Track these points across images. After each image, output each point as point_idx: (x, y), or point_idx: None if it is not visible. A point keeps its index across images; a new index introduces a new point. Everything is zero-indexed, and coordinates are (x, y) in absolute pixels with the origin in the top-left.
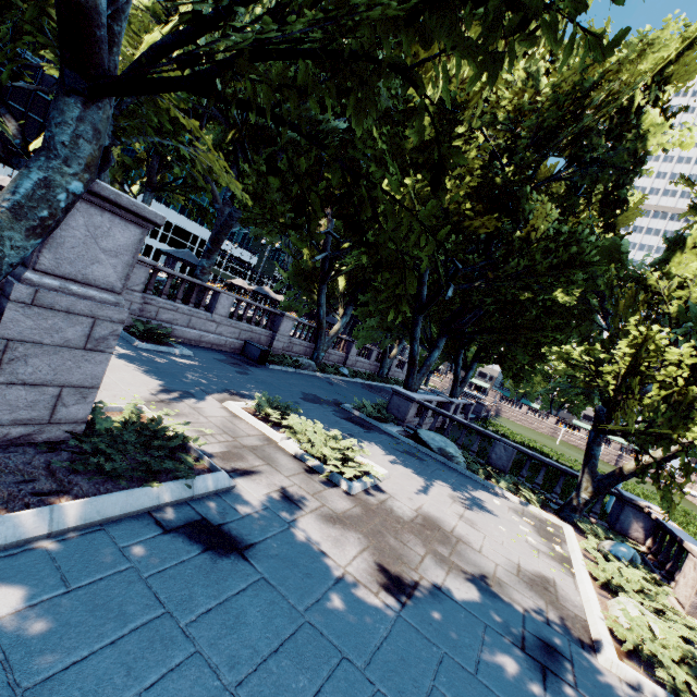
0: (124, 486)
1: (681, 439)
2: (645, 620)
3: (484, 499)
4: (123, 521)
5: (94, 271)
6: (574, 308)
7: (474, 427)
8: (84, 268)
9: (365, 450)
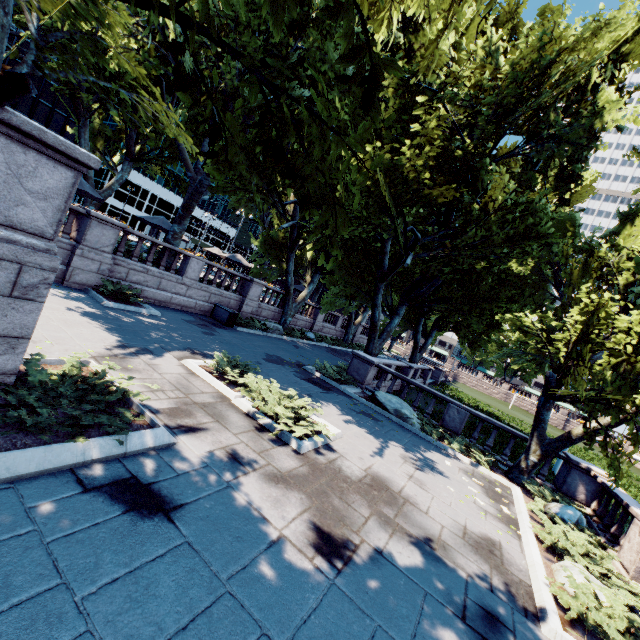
0: (46, 441)
1: (628, 406)
2: (590, 587)
3: (435, 459)
4: (39, 478)
5: (19, 214)
6: (528, 278)
7: (429, 390)
8: (7, 209)
9: (318, 409)
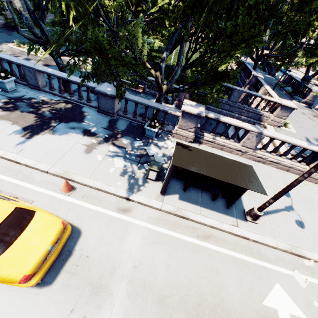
0: None
1: None
2: None
3: None
4: None
5: None
6: None
7: None
8: None
9: None
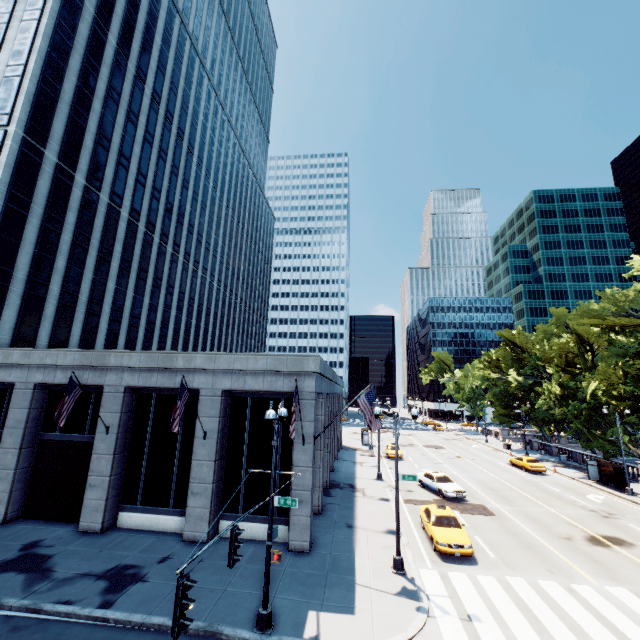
0: None
1: None
2: None
3: None
4: None
5: (562, 443)
6: None
7: None
8: (561, 443)
9: None
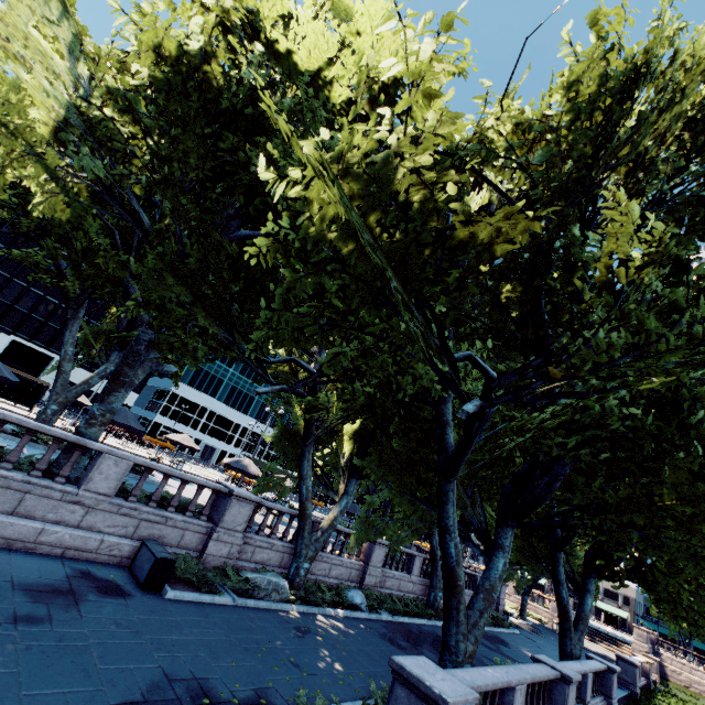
0: None
1: None
2: None
3: None
4: None
5: None
6: None
7: None
8: None
9: None
